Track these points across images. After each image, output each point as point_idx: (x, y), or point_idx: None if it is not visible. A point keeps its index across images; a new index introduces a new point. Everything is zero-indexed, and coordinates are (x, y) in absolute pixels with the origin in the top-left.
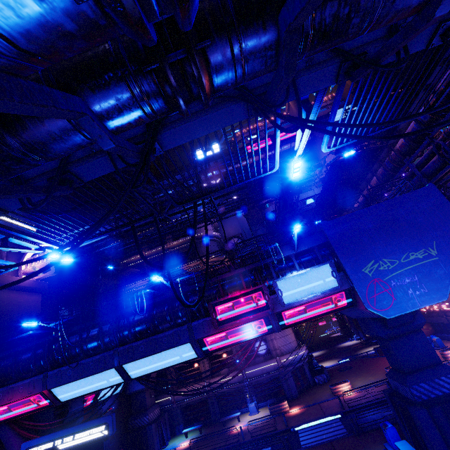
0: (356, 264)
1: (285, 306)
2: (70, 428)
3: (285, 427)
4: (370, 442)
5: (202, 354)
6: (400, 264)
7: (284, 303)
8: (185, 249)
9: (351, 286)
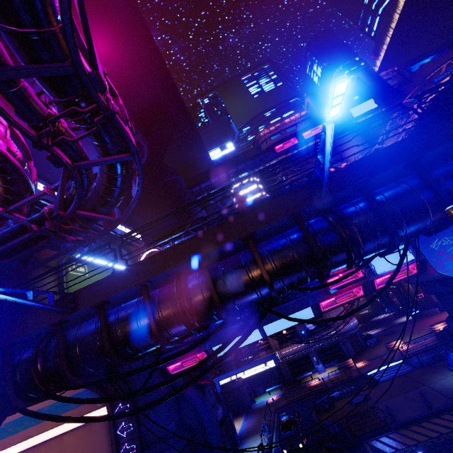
0: (425, 243)
1: (378, 275)
2: (247, 365)
3: (358, 374)
4: (435, 369)
5: (317, 314)
6: None
7: (377, 273)
8: None
9: (423, 258)
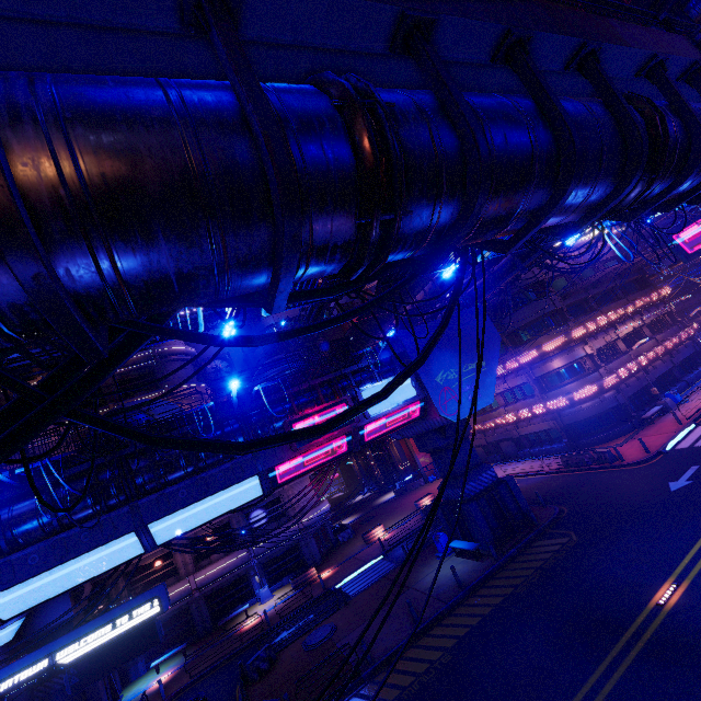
0: (430, 374)
1: (370, 418)
2: (83, 627)
3: (322, 591)
4: (422, 560)
5: (269, 489)
6: (462, 374)
7: (369, 415)
8: (134, 374)
9: (426, 395)
